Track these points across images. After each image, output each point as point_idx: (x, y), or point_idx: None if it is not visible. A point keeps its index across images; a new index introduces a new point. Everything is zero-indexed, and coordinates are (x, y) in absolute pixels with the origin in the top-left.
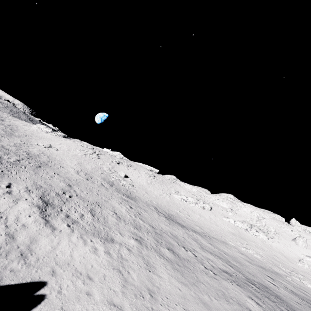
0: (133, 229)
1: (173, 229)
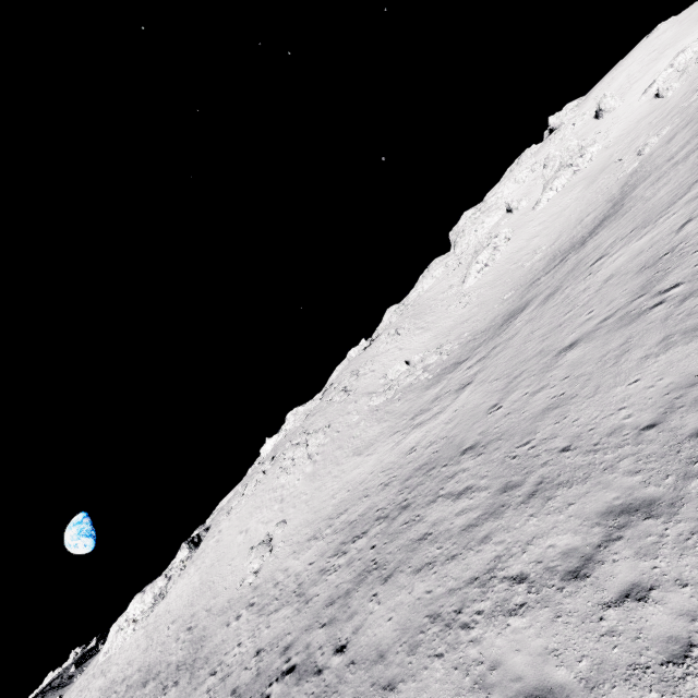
0: None
1: (658, 189)
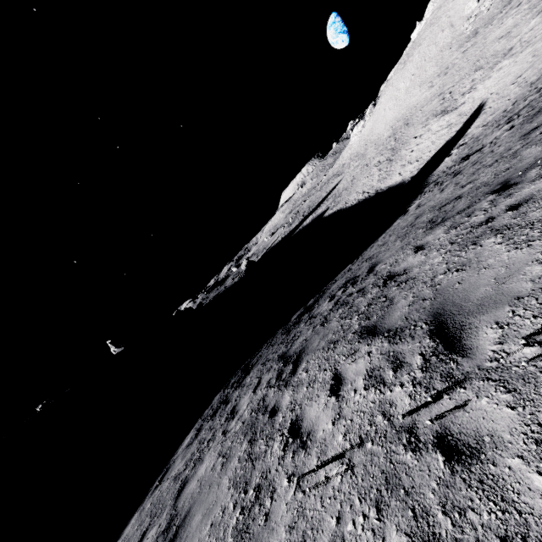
0: (530, 14)
1: None
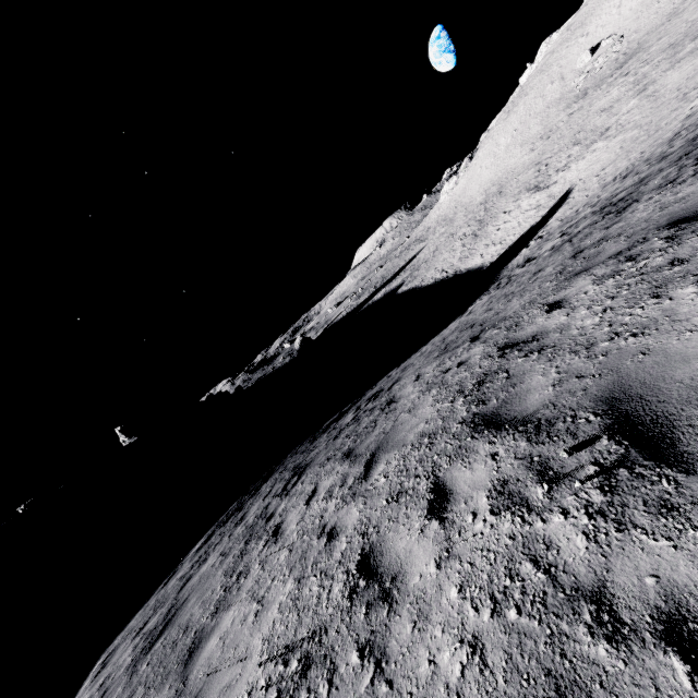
0: (633, 91)
1: None
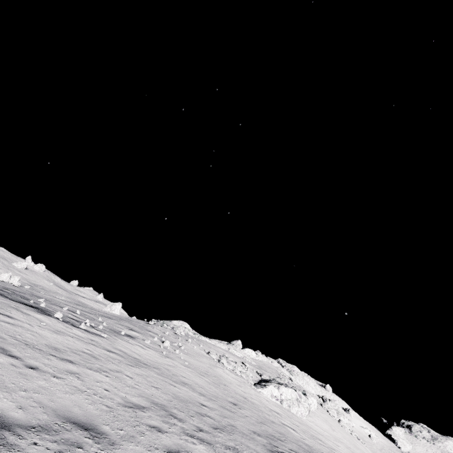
0: None
1: None
